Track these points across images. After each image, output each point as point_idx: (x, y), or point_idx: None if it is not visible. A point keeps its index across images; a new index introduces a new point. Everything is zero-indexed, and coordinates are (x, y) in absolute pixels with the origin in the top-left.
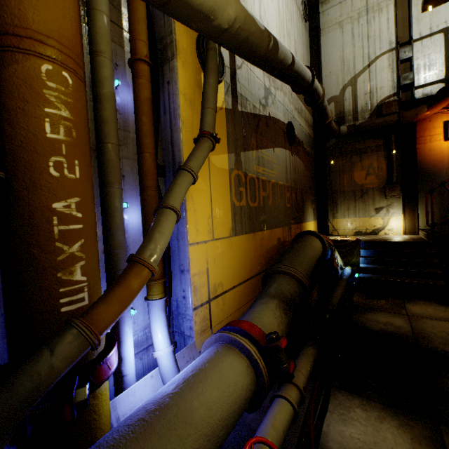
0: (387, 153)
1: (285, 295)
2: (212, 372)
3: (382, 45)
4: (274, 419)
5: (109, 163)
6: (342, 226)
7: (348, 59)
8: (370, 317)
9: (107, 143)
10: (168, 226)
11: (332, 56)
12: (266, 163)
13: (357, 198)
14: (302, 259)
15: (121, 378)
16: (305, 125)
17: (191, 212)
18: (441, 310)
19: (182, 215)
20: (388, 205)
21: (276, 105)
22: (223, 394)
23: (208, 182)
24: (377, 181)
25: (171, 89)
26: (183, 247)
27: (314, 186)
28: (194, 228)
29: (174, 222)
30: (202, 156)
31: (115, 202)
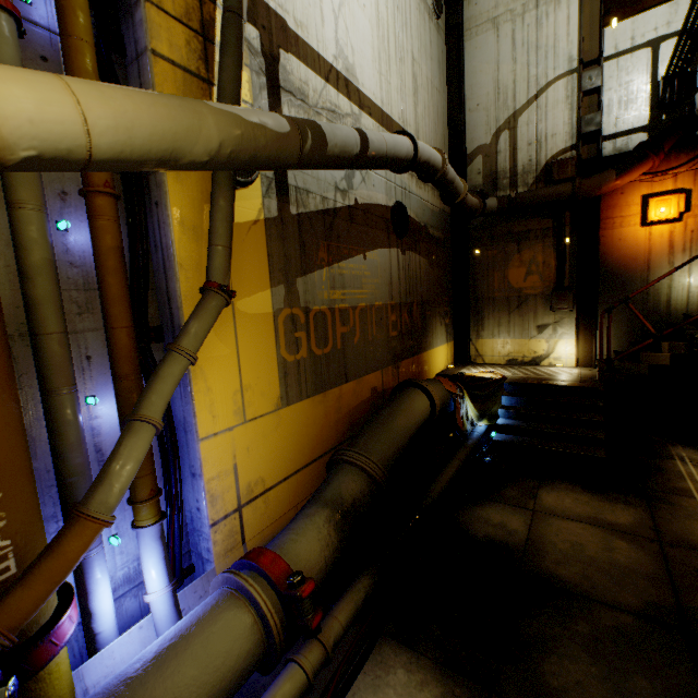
0: (558, 241)
1: (345, 500)
2: (197, 640)
3: (557, 64)
4: (274, 696)
5: (50, 361)
6: (489, 350)
7: (505, 83)
8: (481, 513)
9: (44, 334)
10: (134, 452)
11: (481, 77)
12: (348, 280)
13: (512, 309)
14: (384, 438)
15: (93, 637)
16: (433, 196)
17: (201, 394)
18: (583, 501)
19: (187, 400)
20: (556, 321)
21: (371, 182)
22: (204, 671)
23: (232, 342)
24: (541, 284)
25: (161, 215)
26: (192, 443)
27: (450, 289)
28: (209, 414)
29: (148, 440)
30: (205, 324)
31: (64, 414)
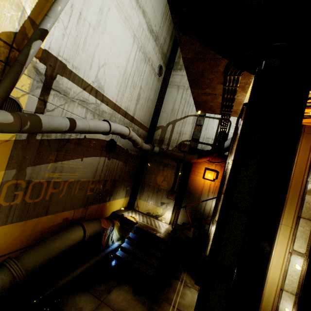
0: (176, 172)
1: None
2: None
3: (192, 110)
4: None
5: None
6: (142, 205)
7: (176, 108)
8: (77, 299)
9: None
10: None
11: (169, 102)
12: (66, 169)
13: (155, 192)
14: (39, 254)
15: None
16: None
17: None
18: (127, 299)
19: None
20: (168, 203)
21: None
22: None
23: None
24: (167, 186)
25: None
26: None
27: (134, 175)
28: None
29: None
30: None
31: None
